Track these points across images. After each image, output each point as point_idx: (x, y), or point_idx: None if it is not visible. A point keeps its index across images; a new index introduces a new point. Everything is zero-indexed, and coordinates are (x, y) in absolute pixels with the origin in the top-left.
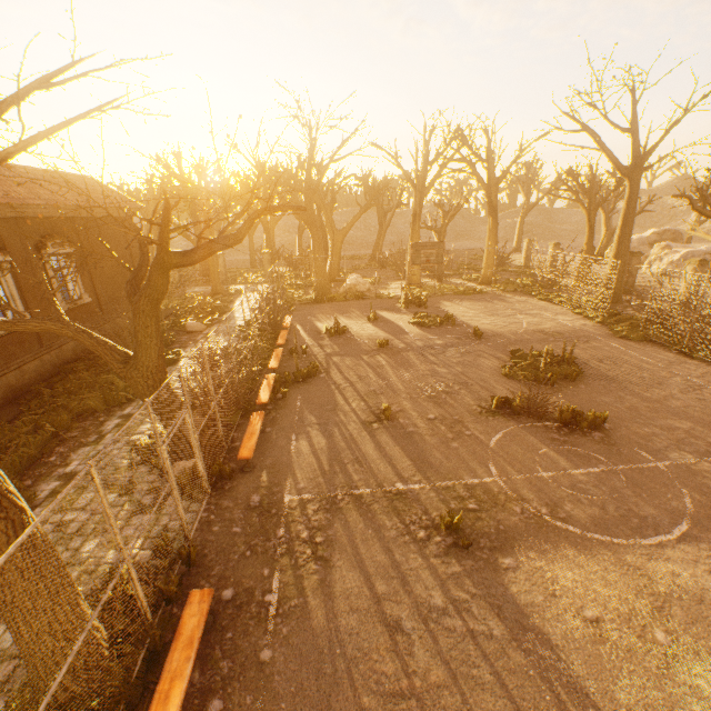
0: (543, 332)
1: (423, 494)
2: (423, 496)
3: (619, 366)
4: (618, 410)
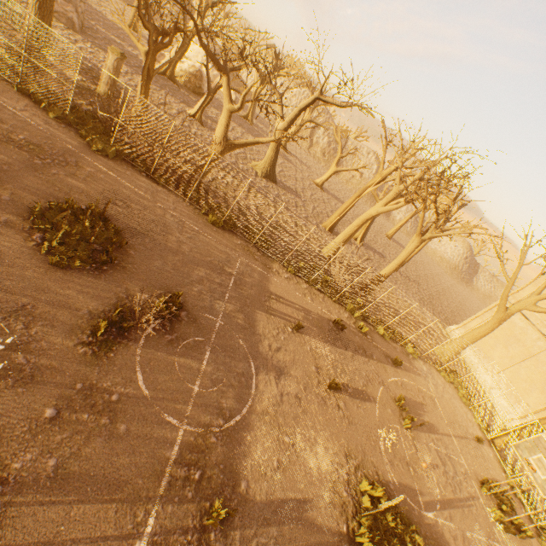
0: (16, 144)
1: (166, 519)
2: (167, 520)
3: (131, 207)
4: (172, 275)
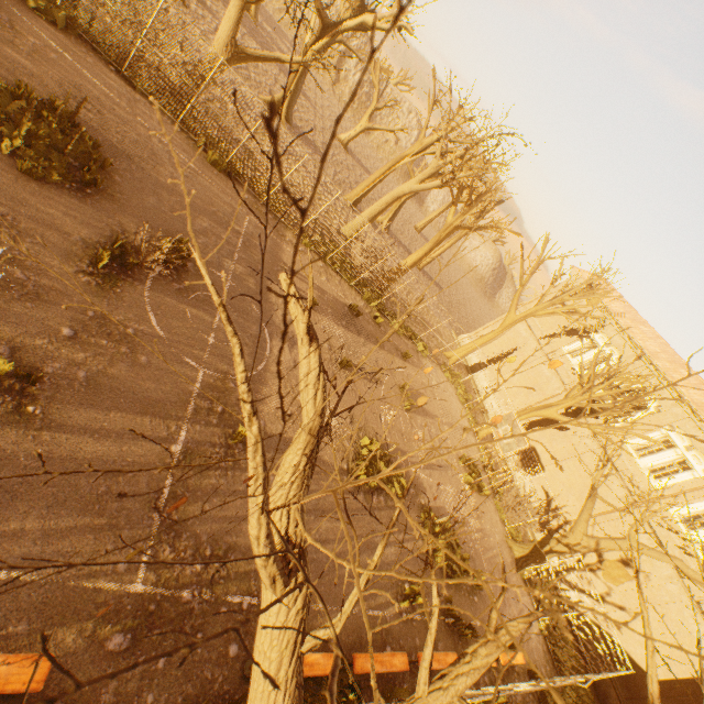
0: None
1: (196, 434)
2: (197, 435)
3: (105, 115)
4: (171, 218)
